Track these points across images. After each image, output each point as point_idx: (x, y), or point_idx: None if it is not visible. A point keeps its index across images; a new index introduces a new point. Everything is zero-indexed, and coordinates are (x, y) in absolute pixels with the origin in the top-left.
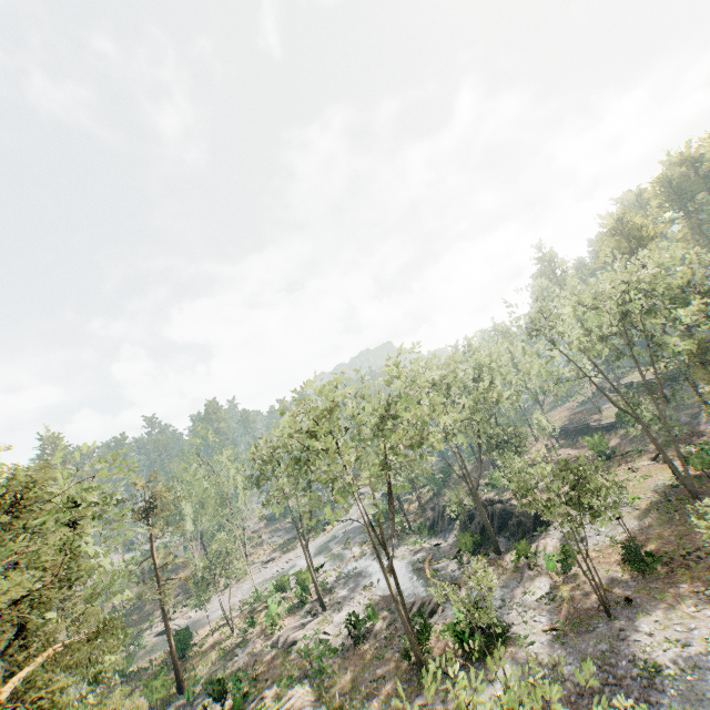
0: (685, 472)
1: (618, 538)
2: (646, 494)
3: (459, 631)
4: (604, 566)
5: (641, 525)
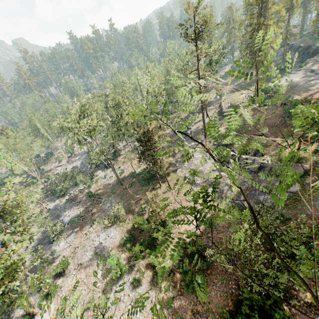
0: (118, 180)
1: (105, 184)
2: (128, 173)
3: (55, 192)
4: (94, 189)
5: (111, 183)
